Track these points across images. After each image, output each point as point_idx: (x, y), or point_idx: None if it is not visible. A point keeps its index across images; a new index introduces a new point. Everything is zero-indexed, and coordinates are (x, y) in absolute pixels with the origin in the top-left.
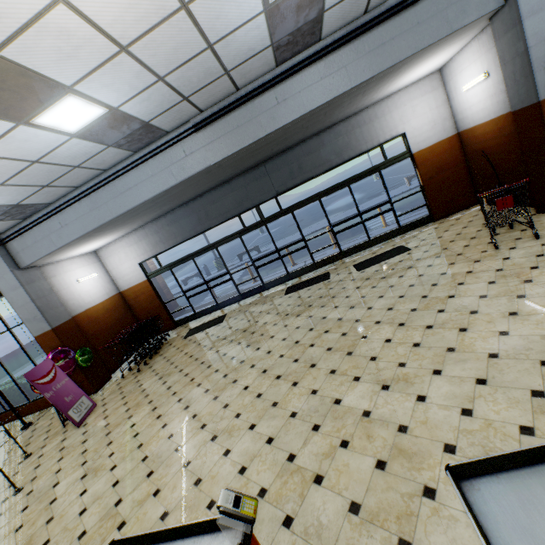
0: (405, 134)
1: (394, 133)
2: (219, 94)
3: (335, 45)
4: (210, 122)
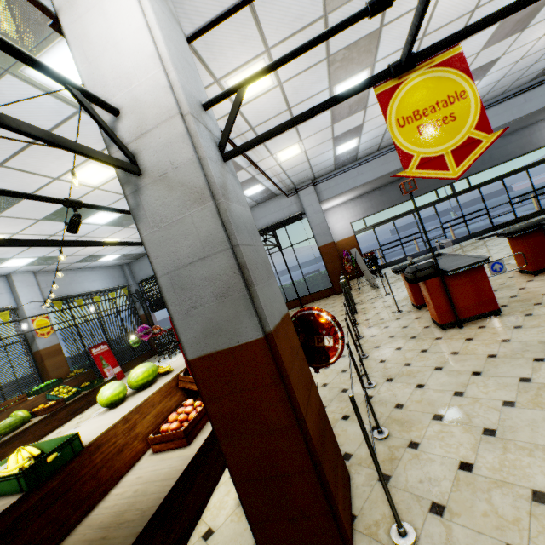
0: None
1: None
2: (494, 95)
3: None
4: None
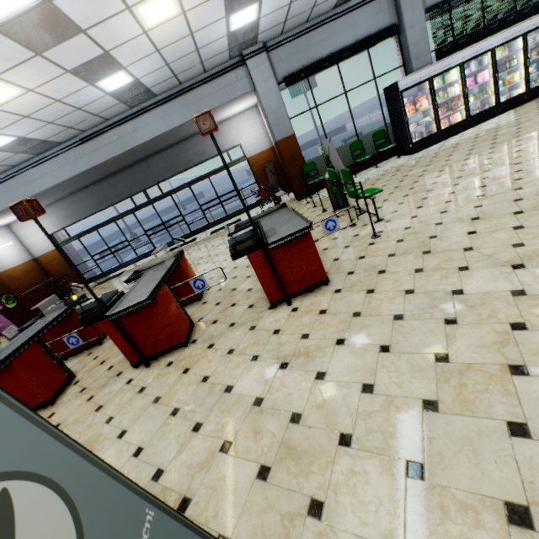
0: (241, 145)
1: (234, 144)
2: (94, 123)
3: (166, 99)
4: (92, 138)
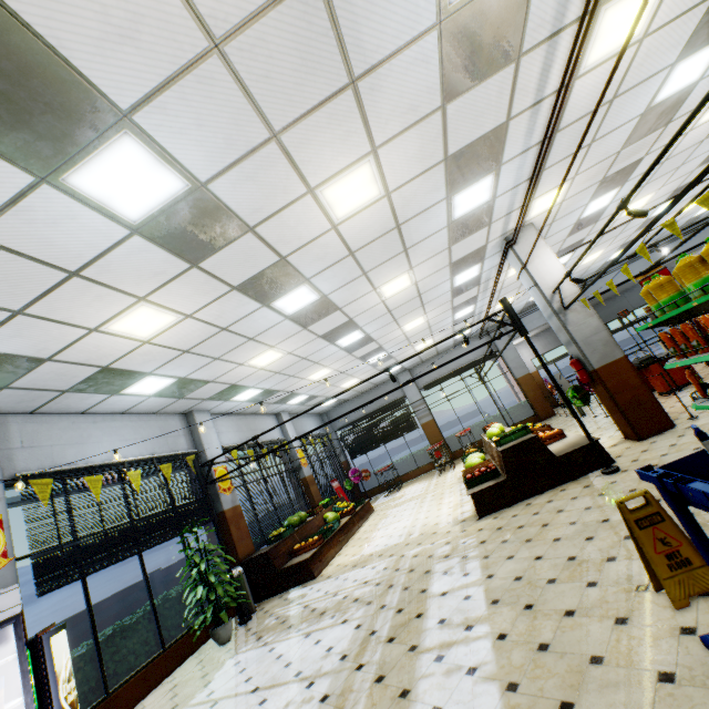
0: None
1: None
2: None
3: (692, 230)
4: (631, 262)
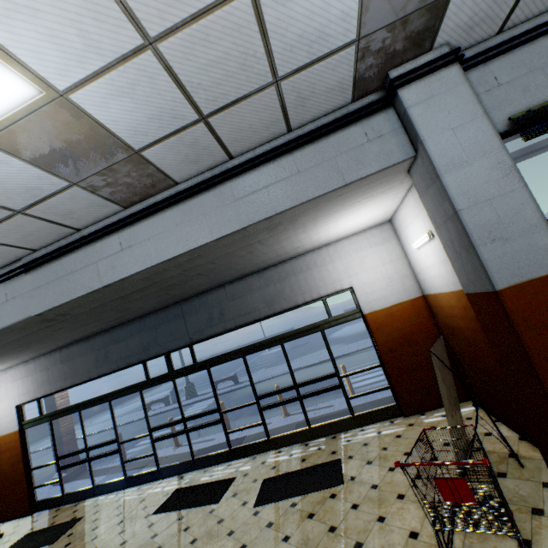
0: (353, 288)
1: (339, 285)
2: (42, 233)
3: (196, 189)
4: (41, 263)
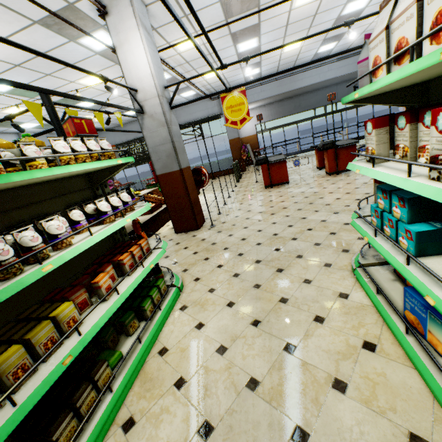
0: None
1: None
2: None
3: None
4: (344, 59)
